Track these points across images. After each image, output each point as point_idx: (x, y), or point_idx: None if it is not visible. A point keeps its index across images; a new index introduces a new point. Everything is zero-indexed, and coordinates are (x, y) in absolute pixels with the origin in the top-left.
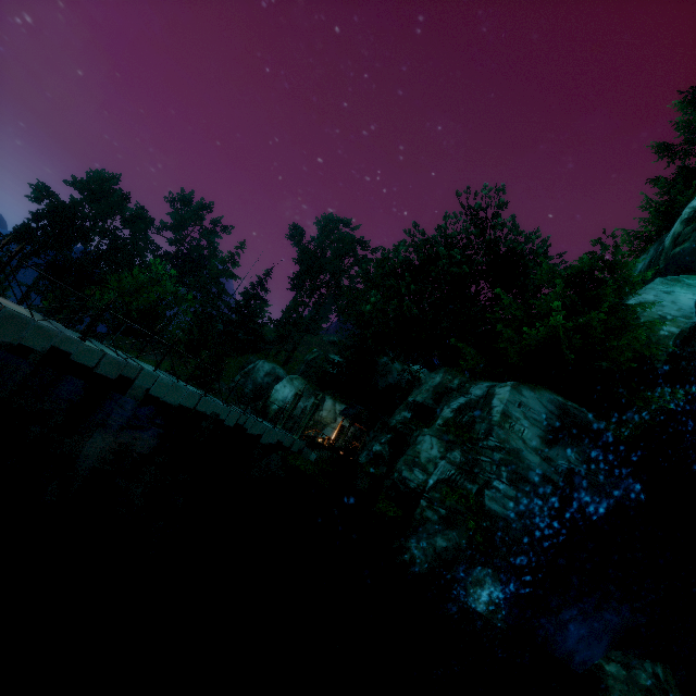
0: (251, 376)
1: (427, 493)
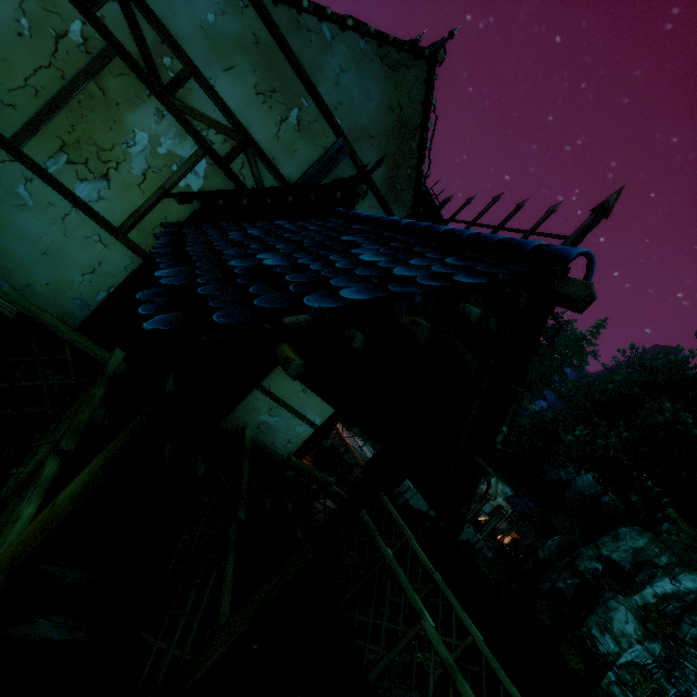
0: None
1: (617, 668)
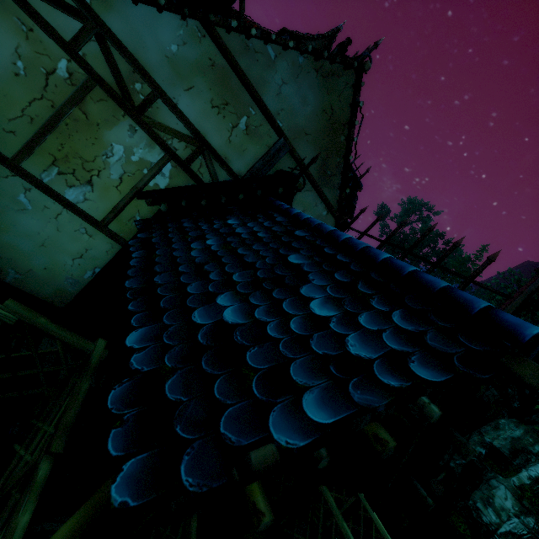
0: None
1: (498, 536)
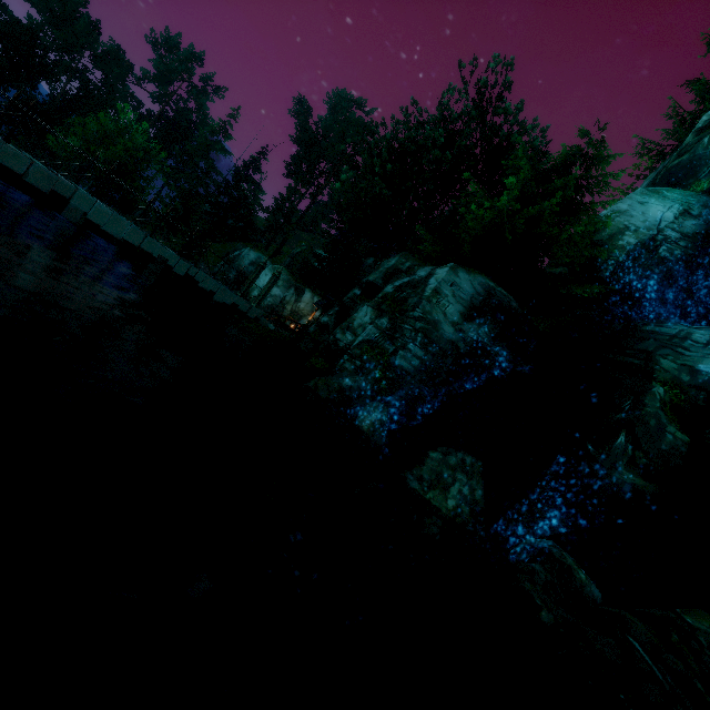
0: (236, 263)
1: (351, 350)
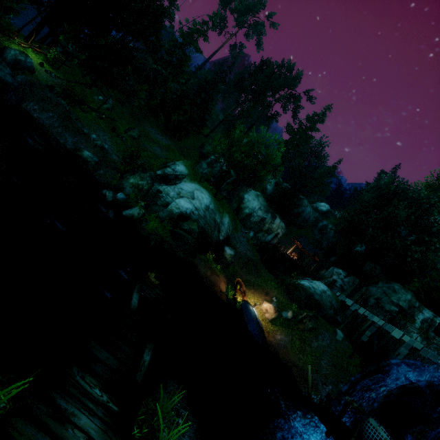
0: (215, 169)
1: None
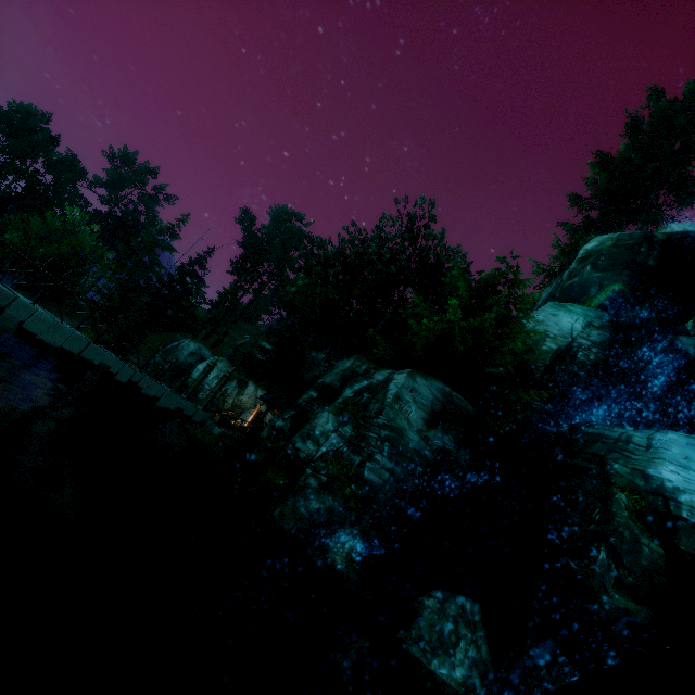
0: (174, 354)
1: (314, 462)
